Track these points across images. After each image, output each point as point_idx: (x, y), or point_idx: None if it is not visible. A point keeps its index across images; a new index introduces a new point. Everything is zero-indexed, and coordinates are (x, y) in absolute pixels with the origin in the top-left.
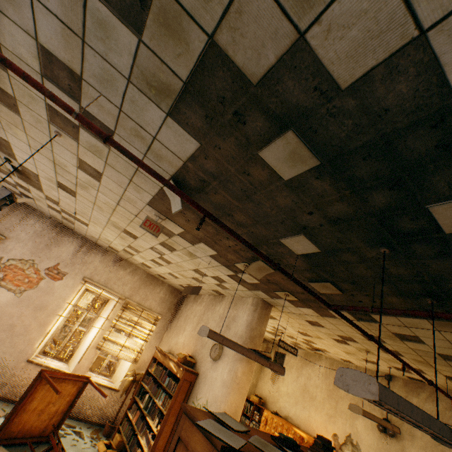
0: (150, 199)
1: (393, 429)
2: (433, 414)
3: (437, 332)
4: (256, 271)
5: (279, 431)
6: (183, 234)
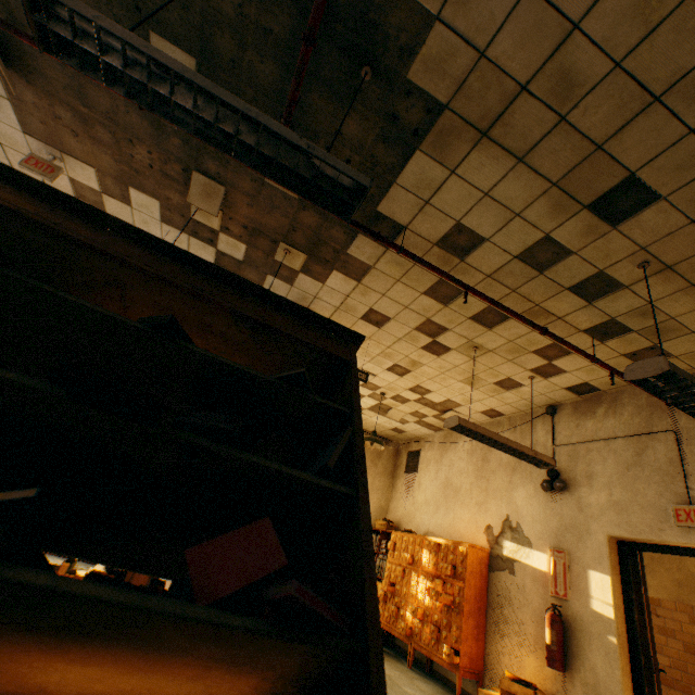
0: (15, 113)
1: (539, 457)
2: (616, 431)
3: (457, 179)
4: (204, 201)
5: (410, 550)
6: (106, 186)
